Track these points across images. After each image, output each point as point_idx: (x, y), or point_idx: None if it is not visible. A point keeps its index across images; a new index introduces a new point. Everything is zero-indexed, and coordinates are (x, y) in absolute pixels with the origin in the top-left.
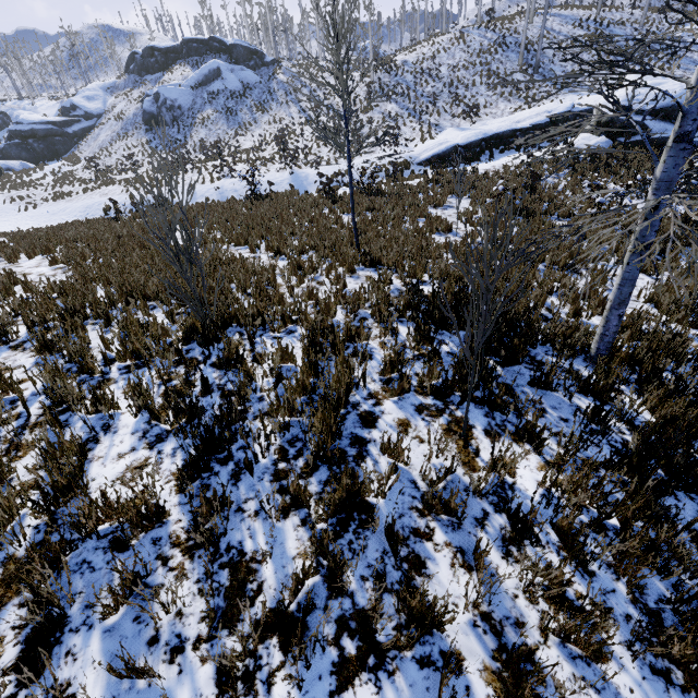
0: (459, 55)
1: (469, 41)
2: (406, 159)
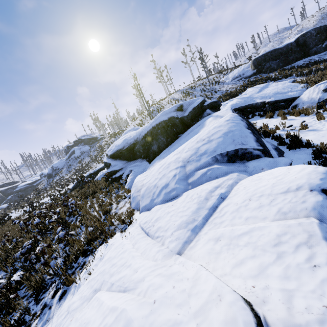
0: (137, 121)
1: (143, 114)
2: (66, 190)
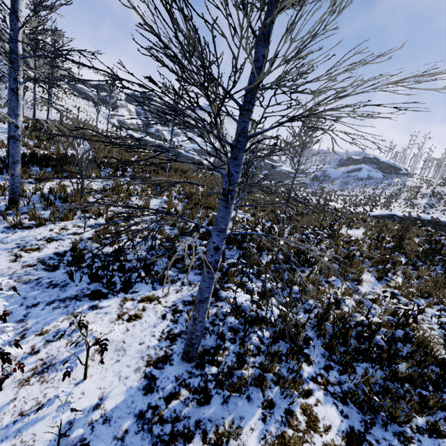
0: None
1: None
2: (364, 212)
